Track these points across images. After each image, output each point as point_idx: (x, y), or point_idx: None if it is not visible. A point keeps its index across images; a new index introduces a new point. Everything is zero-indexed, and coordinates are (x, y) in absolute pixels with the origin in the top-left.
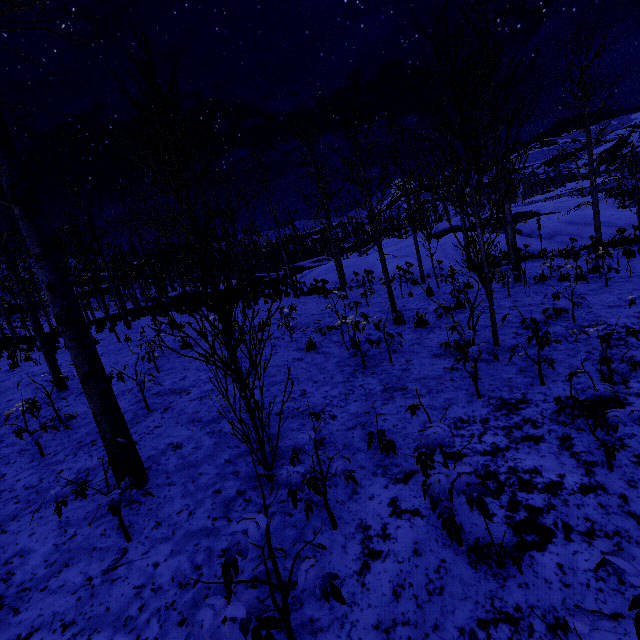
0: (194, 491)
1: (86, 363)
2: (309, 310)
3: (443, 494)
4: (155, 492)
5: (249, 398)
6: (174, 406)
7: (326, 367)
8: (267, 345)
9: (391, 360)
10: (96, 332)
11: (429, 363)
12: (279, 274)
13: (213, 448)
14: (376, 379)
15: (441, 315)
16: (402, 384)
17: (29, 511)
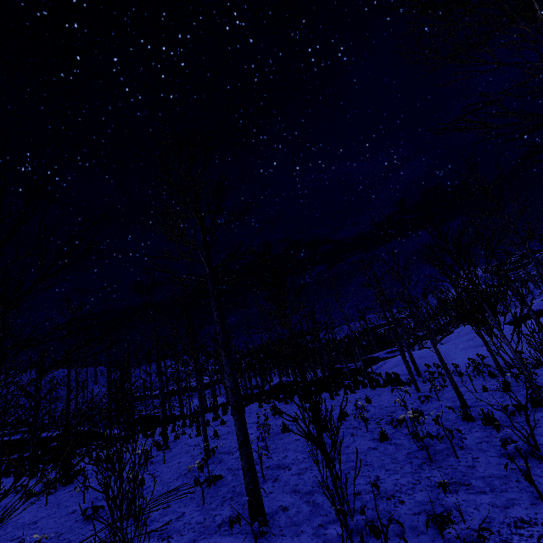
0: (298, 542)
1: (242, 434)
2: (383, 402)
3: (452, 540)
4: (273, 539)
5: (332, 467)
6: (280, 478)
7: (396, 457)
8: (347, 433)
9: (456, 456)
10: (222, 414)
11: (495, 462)
12: (356, 365)
13: (309, 513)
14: (441, 472)
15: (513, 413)
16: (466, 480)
17: (202, 538)
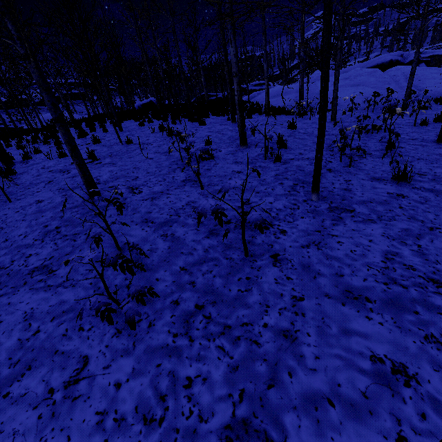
0: None
1: None
2: (310, 129)
3: None
4: None
5: None
6: (284, 254)
7: None
8: None
9: None
10: (89, 131)
11: None
12: (224, 94)
13: None
14: None
15: None
16: None
17: None
